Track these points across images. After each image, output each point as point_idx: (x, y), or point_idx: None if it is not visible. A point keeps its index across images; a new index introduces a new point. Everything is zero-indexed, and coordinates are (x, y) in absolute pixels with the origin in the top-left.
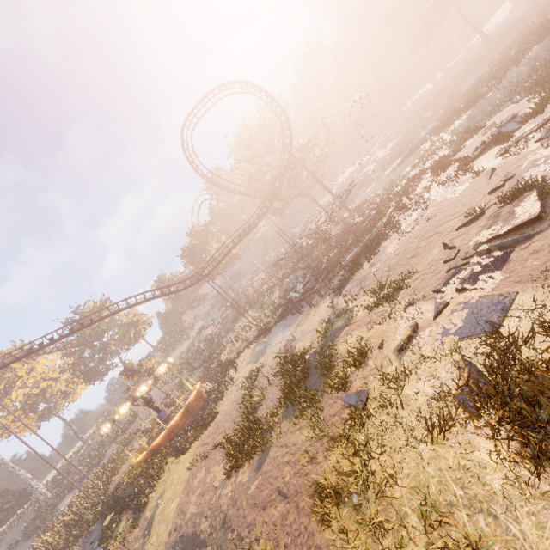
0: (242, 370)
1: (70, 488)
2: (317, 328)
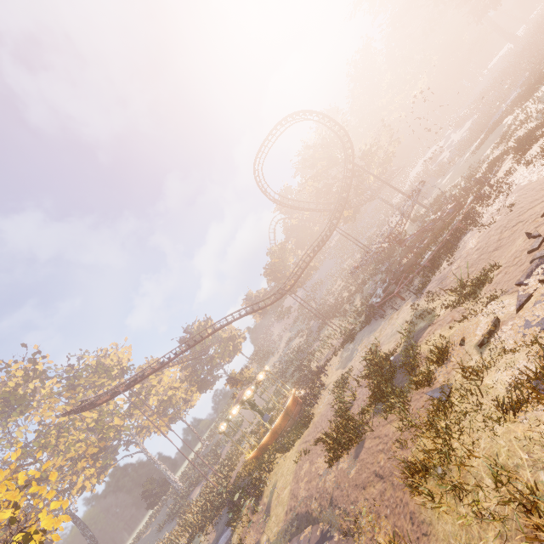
0: (332, 376)
1: (198, 481)
2: (400, 331)
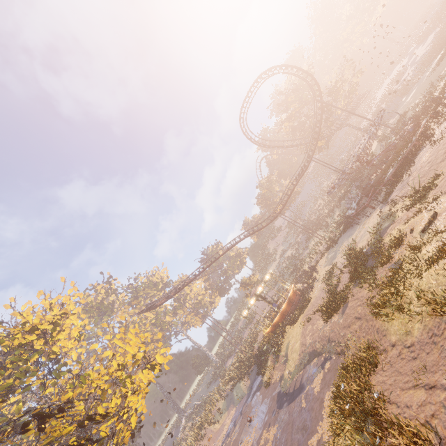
0: (321, 272)
1: (229, 356)
2: (371, 231)
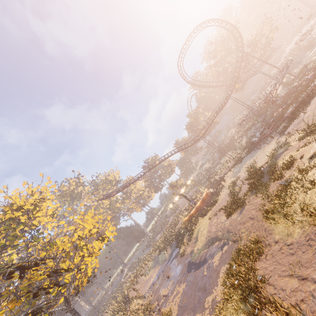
0: (228, 181)
1: (158, 232)
2: (268, 155)
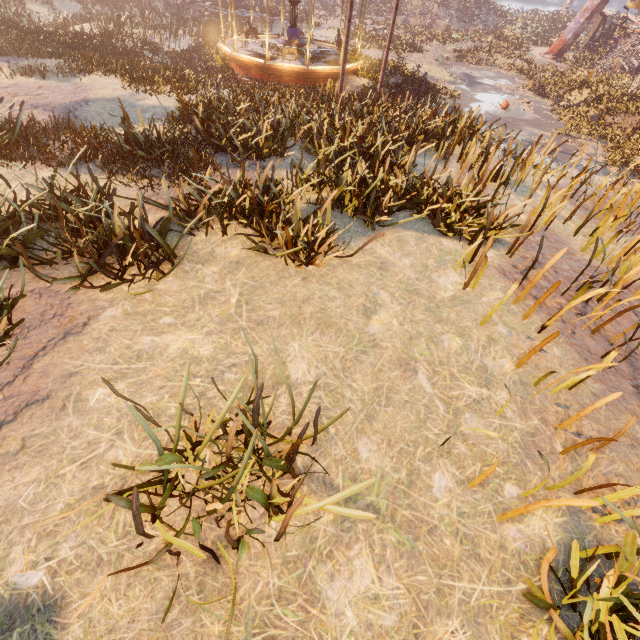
0: None
1: None
2: None
